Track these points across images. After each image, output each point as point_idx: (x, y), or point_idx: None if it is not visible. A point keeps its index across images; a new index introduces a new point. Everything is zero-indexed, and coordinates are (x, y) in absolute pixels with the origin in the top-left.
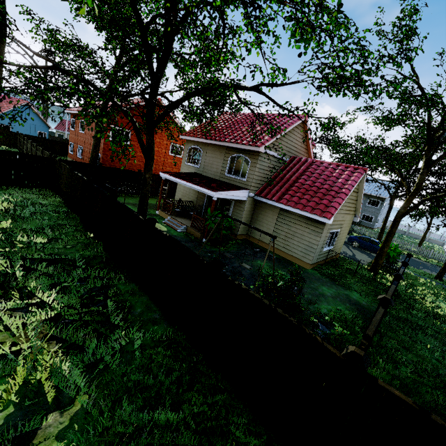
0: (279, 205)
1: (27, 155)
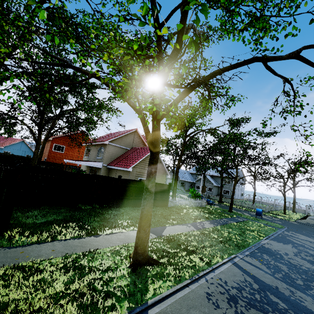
0: (114, 167)
1: None
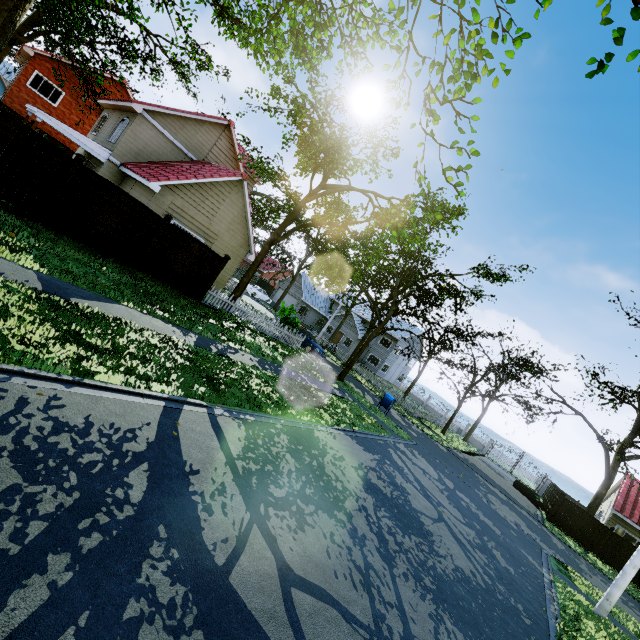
0: (130, 173)
1: None
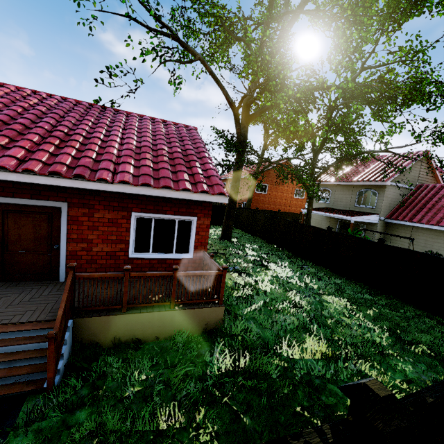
0: (411, 224)
1: (222, 206)
